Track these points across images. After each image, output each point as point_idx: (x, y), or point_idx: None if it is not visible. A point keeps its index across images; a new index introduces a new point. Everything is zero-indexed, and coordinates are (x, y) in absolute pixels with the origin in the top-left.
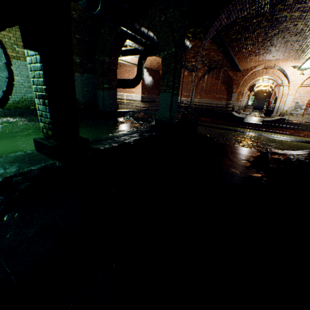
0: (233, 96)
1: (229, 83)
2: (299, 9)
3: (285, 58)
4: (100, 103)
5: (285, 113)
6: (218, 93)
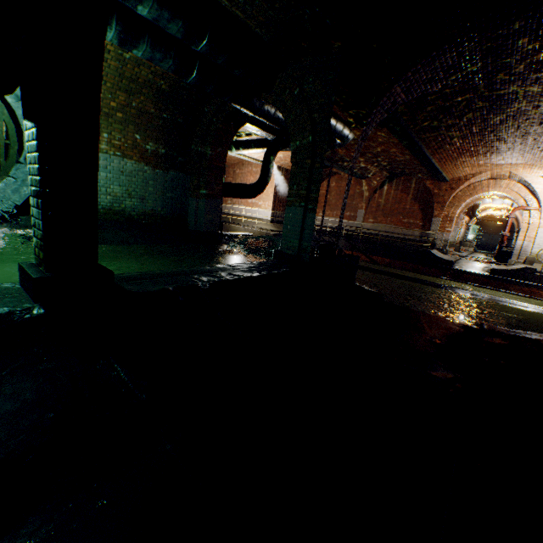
0: (433, 222)
1: (427, 200)
2: (537, 81)
3: (527, 162)
4: (191, 218)
5: (535, 259)
6: (407, 216)
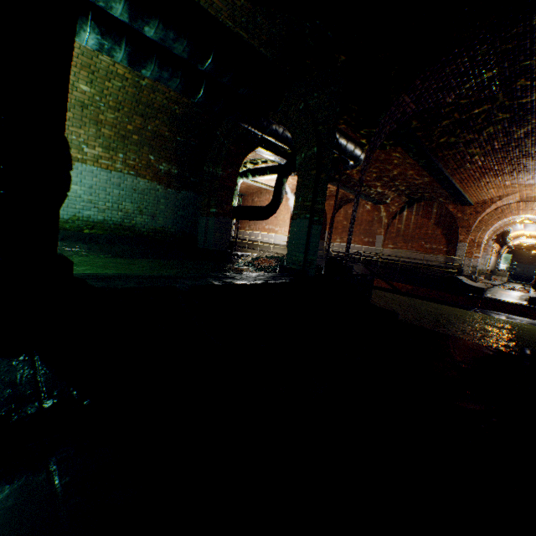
0: (459, 247)
1: (450, 225)
2: None
3: None
4: (200, 236)
5: None
6: (429, 241)
